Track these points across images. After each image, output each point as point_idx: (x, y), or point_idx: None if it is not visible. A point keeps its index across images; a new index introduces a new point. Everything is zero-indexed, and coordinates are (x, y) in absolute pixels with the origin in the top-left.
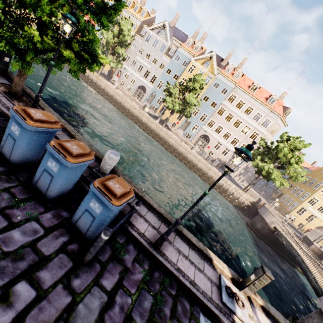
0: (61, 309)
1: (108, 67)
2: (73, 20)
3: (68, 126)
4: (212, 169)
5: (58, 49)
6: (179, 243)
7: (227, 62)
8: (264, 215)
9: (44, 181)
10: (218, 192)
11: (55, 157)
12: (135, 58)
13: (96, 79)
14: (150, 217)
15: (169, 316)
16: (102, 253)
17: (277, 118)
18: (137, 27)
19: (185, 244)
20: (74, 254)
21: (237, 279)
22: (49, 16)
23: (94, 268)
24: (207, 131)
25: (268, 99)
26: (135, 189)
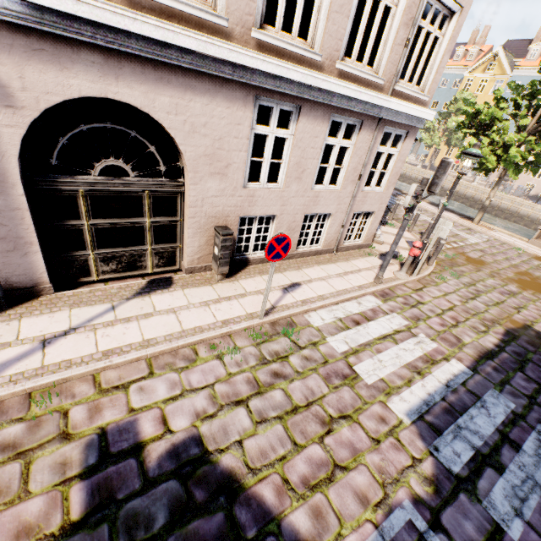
0: None
1: None
2: None
3: None
4: (504, 198)
5: None
6: None
7: None
8: None
9: None
10: (523, 225)
11: None
12: None
13: None
14: None
15: None
16: None
17: None
18: None
19: None
20: None
21: None
22: None
23: None
24: None
25: None
26: None
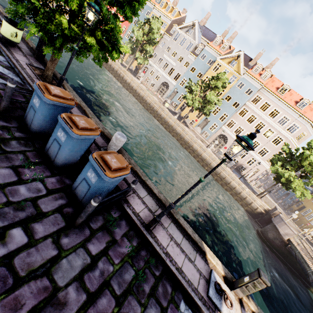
0: (46, 259)
1: (136, 64)
2: (97, 9)
3: (87, 109)
4: (226, 170)
5: (82, 35)
6: (173, 230)
7: (256, 62)
8: (278, 225)
9: (53, 149)
10: (230, 193)
11: (64, 128)
12: (162, 56)
13: (123, 74)
14: (148, 201)
15: (147, 294)
16: (94, 221)
17: (307, 124)
18: (167, 26)
19: (180, 232)
20: (69, 216)
21: (231, 279)
22: (79, 8)
23: (83, 232)
24: (226, 132)
25: (298, 102)
26: (138, 172)
